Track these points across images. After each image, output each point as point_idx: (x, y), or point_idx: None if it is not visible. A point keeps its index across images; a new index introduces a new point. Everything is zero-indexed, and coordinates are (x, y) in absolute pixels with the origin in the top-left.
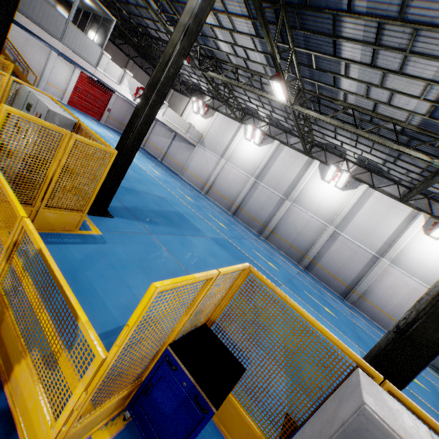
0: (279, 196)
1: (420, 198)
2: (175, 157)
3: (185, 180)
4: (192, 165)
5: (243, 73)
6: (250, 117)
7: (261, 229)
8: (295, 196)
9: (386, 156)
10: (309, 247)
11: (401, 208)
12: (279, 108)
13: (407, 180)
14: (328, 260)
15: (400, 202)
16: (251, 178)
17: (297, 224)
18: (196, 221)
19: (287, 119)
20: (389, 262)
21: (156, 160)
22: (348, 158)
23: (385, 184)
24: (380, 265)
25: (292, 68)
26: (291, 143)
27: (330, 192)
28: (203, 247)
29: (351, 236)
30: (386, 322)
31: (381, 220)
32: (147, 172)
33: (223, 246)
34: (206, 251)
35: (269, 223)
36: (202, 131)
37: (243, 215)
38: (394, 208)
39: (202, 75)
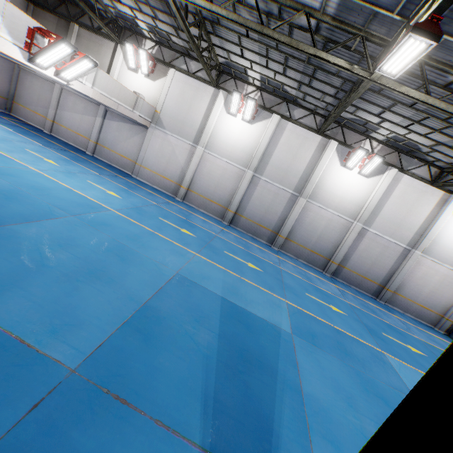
0: (289, 192)
1: (451, 179)
2: (115, 147)
3: (145, 183)
4: (150, 159)
5: (259, 4)
6: (229, 78)
7: (272, 237)
8: (311, 191)
9: (448, 140)
10: (333, 250)
11: (432, 193)
12: (299, 70)
13: (446, 162)
14: (356, 261)
15: (431, 186)
16: (247, 171)
17: (316, 225)
18: (249, 301)
19: (305, 85)
20: (421, 253)
21: (85, 156)
22: (371, 136)
23: (414, 166)
24: (413, 258)
25: (407, 2)
26: (296, 117)
27: (353, 181)
28: (330, 392)
29: (380, 231)
30: (418, 312)
31: (411, 208)
32: (105, 207)
33: (312, 337)
34: (343, 403)
35: (283, 229)
36: (153, 102)
37: (244, 222)
38: (425, 193)
39: (172, 4)
